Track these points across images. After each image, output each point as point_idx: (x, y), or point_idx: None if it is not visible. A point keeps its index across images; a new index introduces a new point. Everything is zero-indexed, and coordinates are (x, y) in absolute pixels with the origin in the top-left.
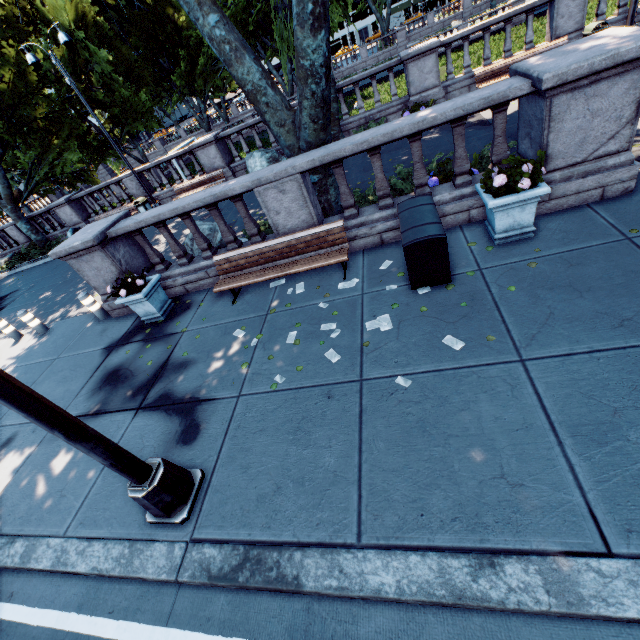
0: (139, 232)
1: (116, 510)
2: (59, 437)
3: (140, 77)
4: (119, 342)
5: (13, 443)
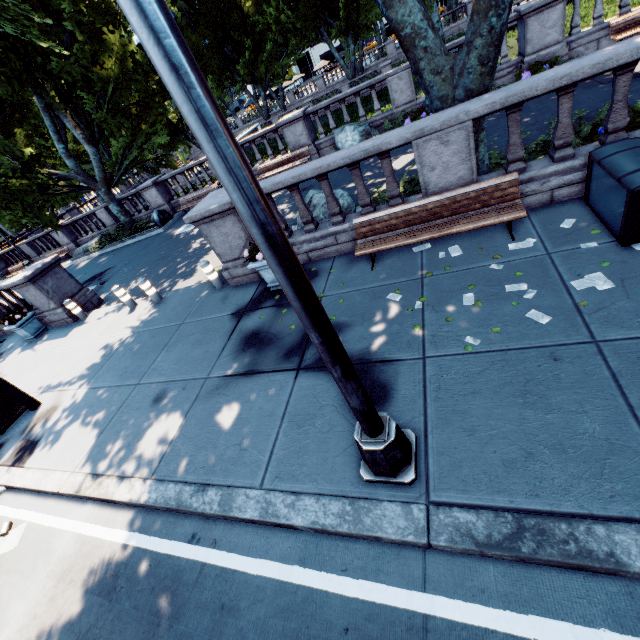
0: (270, 196)
1: (315, 466)
2: (335, 372)
3: (207, 66)
4: (247, 308)
5: (165, 399)
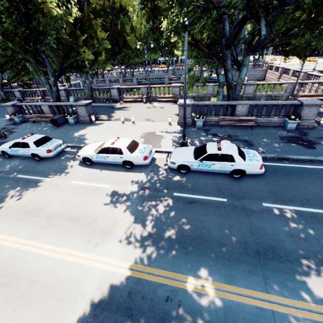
0: (22, 106)
1: None
2: None
3: None
4: (9, 124)
5: None
